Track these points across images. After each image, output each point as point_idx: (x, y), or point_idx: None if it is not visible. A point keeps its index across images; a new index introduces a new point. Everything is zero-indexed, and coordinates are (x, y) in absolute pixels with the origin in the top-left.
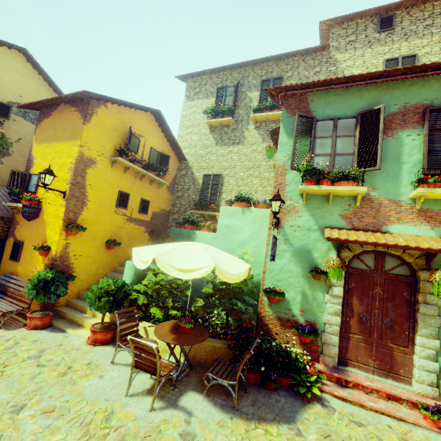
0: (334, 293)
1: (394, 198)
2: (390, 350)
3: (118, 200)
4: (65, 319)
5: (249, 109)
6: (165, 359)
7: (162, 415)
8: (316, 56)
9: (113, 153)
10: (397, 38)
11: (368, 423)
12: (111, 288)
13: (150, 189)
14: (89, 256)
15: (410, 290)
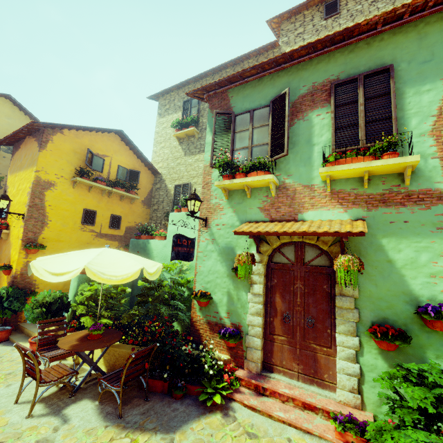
0: (255, 292)
1: (307, 183)
2: (313, 352)
3: (83, 218)
4: (24, 333)
5: None
6: (67, 366)
7: (36, 422)
8: (268, 54)
9: (74, 174)
10: (343, 21)
11: (266, 435)
12: (45, 300)
13: (121, 205)
14: None
15: (330, 282)
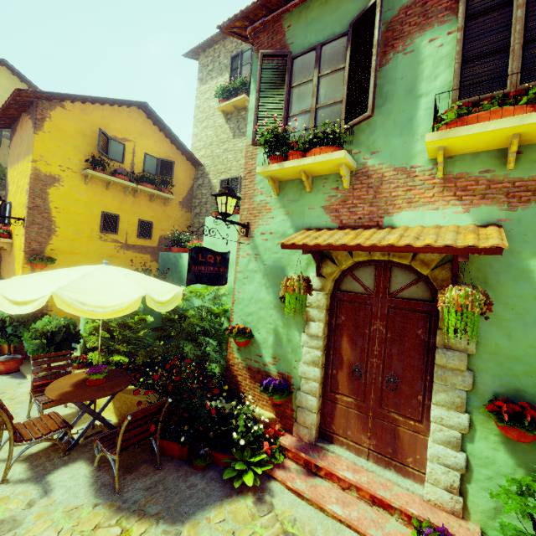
0: (311, 332)
1: (403, 165)
2: (394, 424)
3: (102, 224)
4: None
5: None
6: (59, 417)
7: (9, 491)
8: None
9: (85, 166)
10: None
11: None
12: (46, 328)
13: (152, 208)
14: None
15: (428, 325)
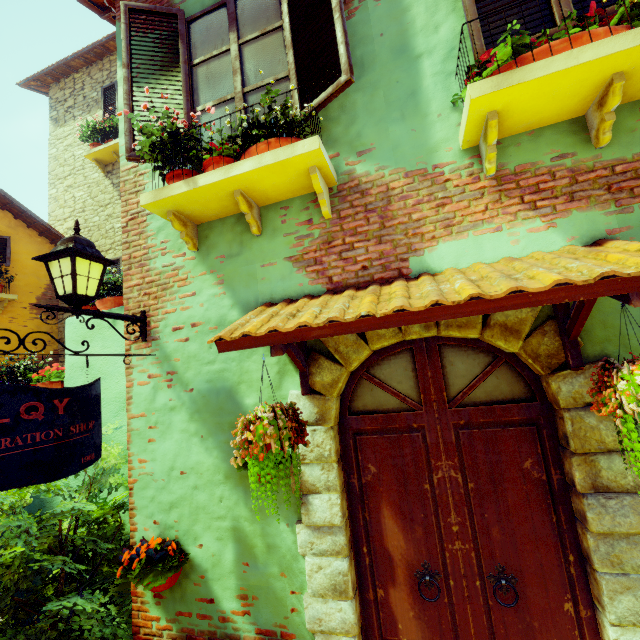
0: (317, 520)
1: (420, 165)
2: None
3: None
4: None
5: None
6: None
7: None
8: None
9: None
10: None
11: None
12: None
13: None
14: None
15: (539, 447)
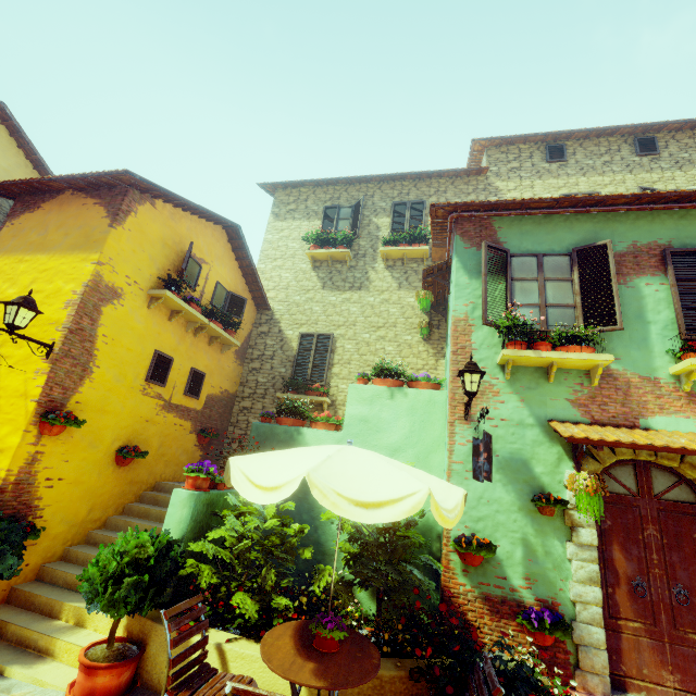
0: (583, 541)
1: (647, 375)
2: (695, 648)
3: (151, 369)
4: (3, 638)
5: (375, 240)
6: None
7: None
8: (470, 180)
9: (154, 283)
10: (572, 172)
11: None
12: (148, 552)
13: (208, 353)
14: (79, 481)
15: None
